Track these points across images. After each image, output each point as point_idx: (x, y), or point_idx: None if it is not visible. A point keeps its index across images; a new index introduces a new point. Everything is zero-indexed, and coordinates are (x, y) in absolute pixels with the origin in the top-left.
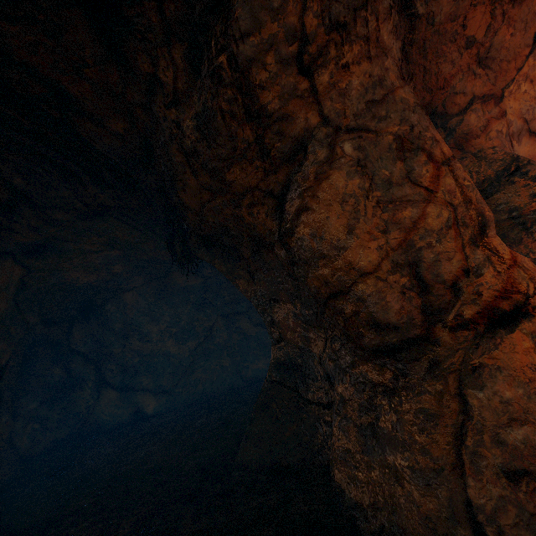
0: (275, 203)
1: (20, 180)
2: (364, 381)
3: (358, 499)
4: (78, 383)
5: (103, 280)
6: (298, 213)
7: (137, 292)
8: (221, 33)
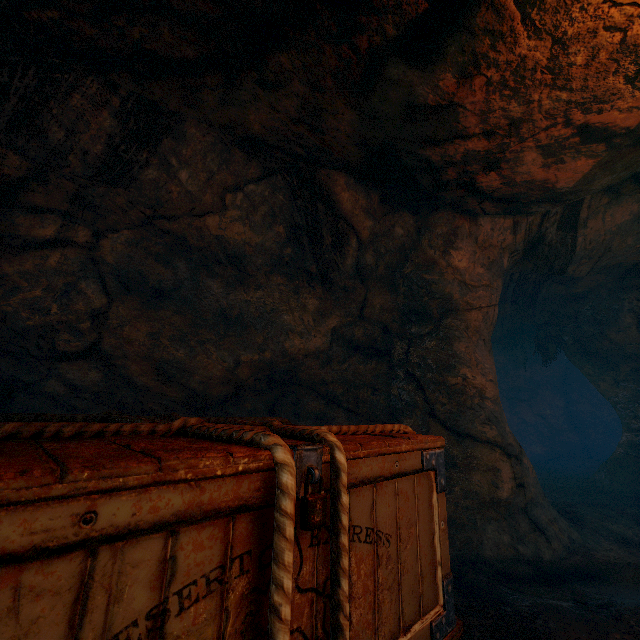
0: None
1: None
2: None
3: None
4: None
5: None
6: None
7: None
8: None
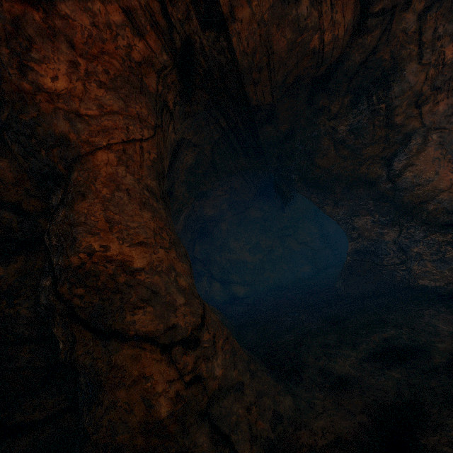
0: (385, 163)
1: (217, 158)
2: (433, 242)
3: (437, 285)
4: (199, 277)
5: (216, 214)
6: (405, 166)
7: (227, 222)
8: (383, 96)
